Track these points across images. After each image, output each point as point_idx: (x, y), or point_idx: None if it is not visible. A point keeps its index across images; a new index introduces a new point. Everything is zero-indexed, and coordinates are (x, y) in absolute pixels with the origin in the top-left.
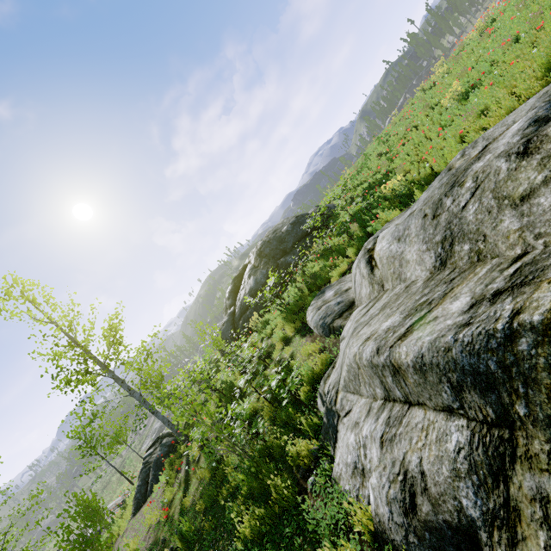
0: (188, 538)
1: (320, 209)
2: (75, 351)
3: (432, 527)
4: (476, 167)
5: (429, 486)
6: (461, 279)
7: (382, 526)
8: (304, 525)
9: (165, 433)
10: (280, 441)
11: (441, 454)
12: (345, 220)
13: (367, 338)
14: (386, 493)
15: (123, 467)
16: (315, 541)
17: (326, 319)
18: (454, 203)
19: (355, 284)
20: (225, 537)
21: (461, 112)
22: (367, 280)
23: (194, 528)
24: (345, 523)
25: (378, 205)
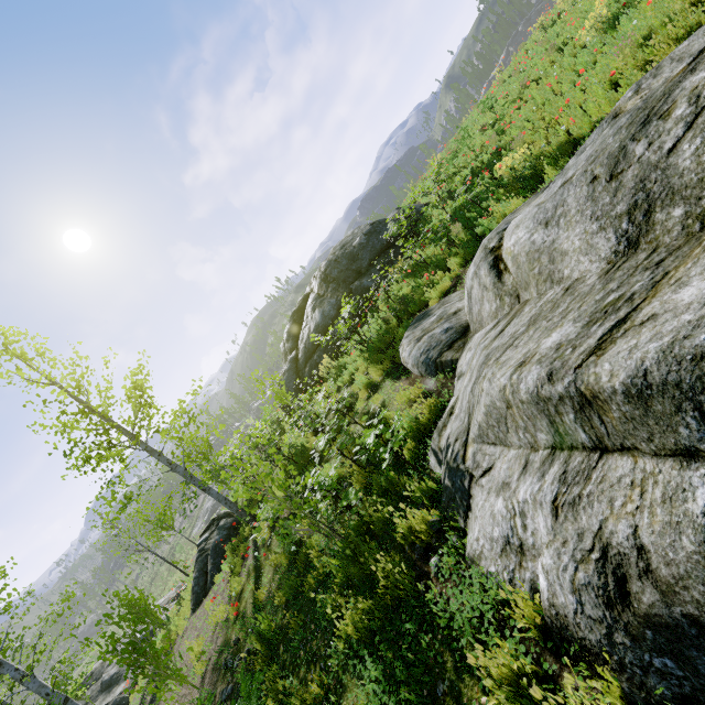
0: (268, 638)
1: (403, 212)
2: (90, 419)
3: (660, 623)
4: (692, 82)
5: (654, 567)
6: (677, 259)
7: (562, 620)
8: (430, 619)
9: (222, 513)
10: (381, 514)
11: (676, 519)
12: (445, 219)
13: (520, 364)
14: (570, 578)
15: (172, 556)
16: (450, 639)
17: (430, 353)
18: (650, 148)
19: (470, 301)
20: (318, 636)
21: (608, 48)
22: (491, 292)
23: (274, 625)
24: (495, 616)
25: (488, 196)
